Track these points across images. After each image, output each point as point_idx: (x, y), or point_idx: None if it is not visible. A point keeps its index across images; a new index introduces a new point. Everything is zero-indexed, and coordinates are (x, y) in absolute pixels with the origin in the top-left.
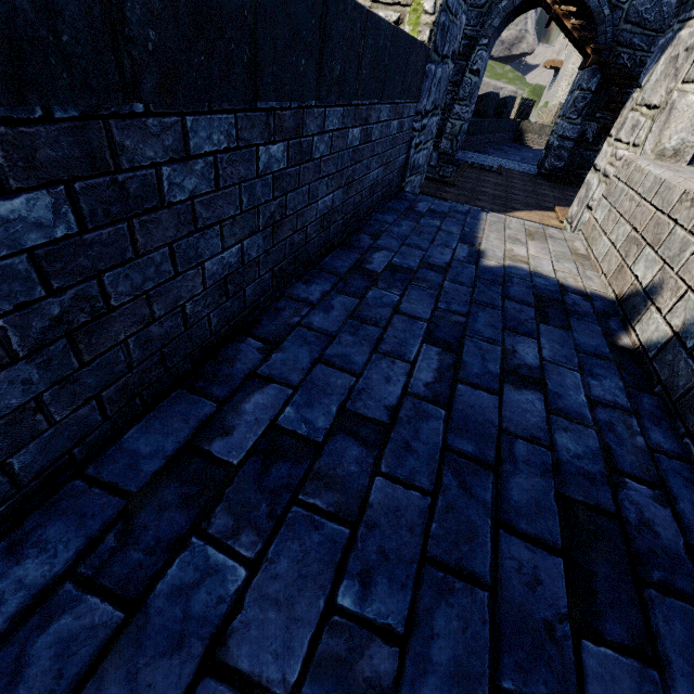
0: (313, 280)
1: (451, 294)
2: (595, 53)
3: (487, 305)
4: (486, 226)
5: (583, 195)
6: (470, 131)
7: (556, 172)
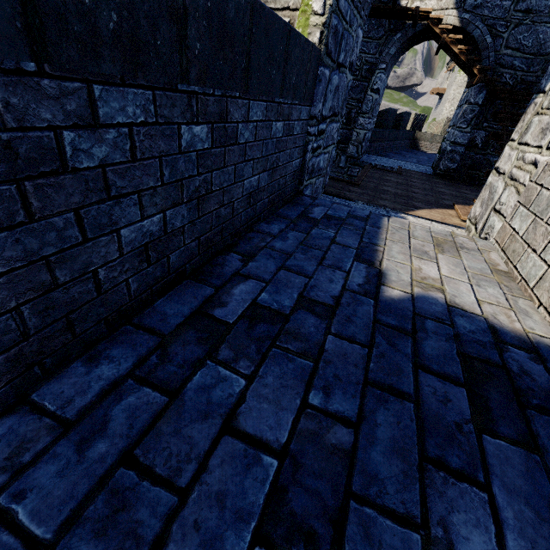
0: (113, 348)
1: (335, 363)
2: (481, 73)
3: (391, 386)
4: (388, 234)
5: (487, 197)
6: (373, 139)
7: (450, 173)
